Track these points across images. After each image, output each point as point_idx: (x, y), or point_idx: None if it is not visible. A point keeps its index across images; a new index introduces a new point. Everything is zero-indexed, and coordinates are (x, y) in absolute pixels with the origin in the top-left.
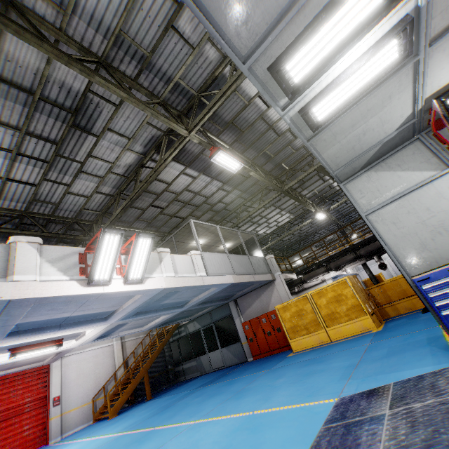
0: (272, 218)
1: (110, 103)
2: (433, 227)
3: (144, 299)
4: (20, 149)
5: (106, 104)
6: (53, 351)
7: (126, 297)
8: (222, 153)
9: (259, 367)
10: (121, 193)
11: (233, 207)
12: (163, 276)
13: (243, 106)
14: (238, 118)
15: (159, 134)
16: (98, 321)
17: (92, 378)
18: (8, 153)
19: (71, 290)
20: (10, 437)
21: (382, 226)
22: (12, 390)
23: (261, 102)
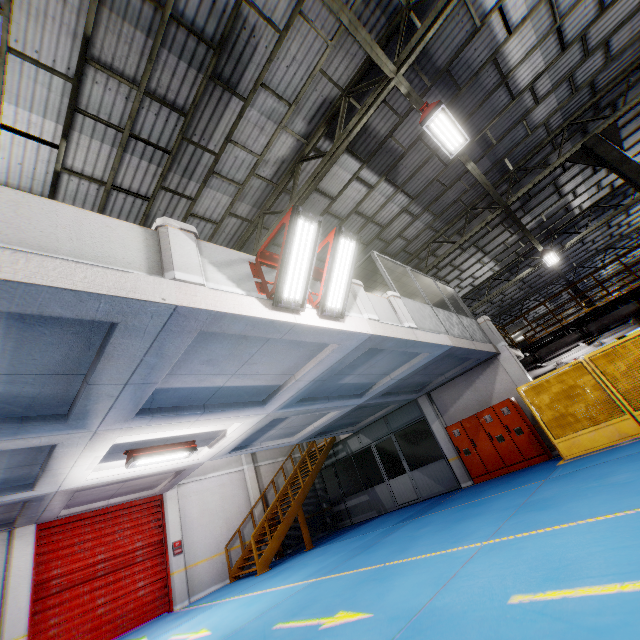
0: (468, 271)
1: (272, 27)
2: None
3: (332, 360)
4: (133, 127)
5: (265, 30)
6: (176, 466)
7: (308, 353)
8: (441, 114)
9: (510, 484)
10: (265, 216)
11: (416, 247)
12: (363, 318)
13: (469, 35)
14: (457, 62)
15: (334, 95)
16: (253, 406)
17: (220, 517)
18: (116, 136)
19: (254, 310)
20: (120, 597)
21: None
22: (117, 529)
23: (499, 25)
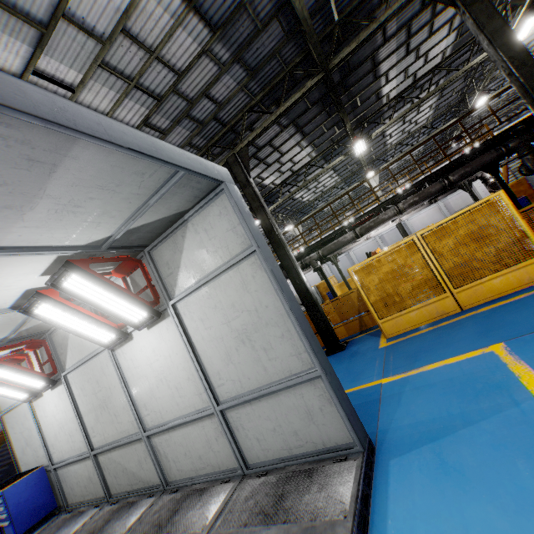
0: None
1: None
2: (27, 439)
3: None
4: None
5: None
6: None
7: None
8: None
9: None
10: None
11: None
12: None
13: None
14: None
15: None
16: None
17: None
18: None
19: None
20: None
21: (10, 428)
22: None
23: None
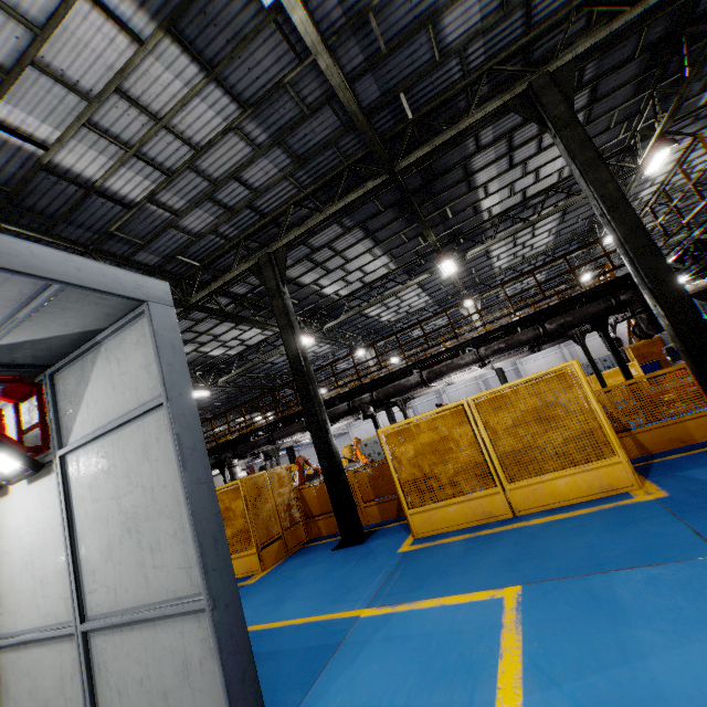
0: None
1: None
2: None
3: None
4: None
5: None
6: None
7: None
8: None
9: None
10: None
11: None
12: None
13: None
14: None
15: None
16: None
17: None
18: None
19: None
20: None
21: None
22: None
23: None
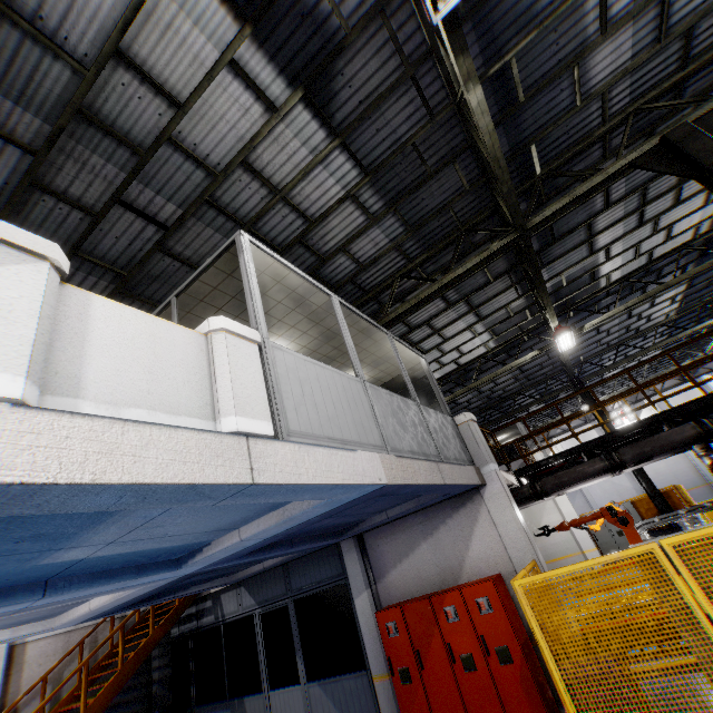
0: (453, 340)
1: None
2: None
3: None
4: None
5: None
6: None
7: None
8: None
9: None
10: None
11: (374, 281)
12: None
13: None
14: None
15: None
16: None
17: None
18: None
19: None
20: None
21: None
22: None
23: None
